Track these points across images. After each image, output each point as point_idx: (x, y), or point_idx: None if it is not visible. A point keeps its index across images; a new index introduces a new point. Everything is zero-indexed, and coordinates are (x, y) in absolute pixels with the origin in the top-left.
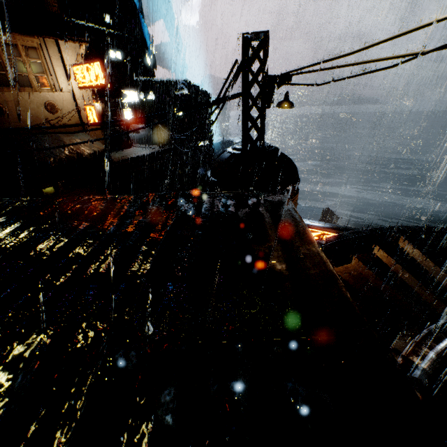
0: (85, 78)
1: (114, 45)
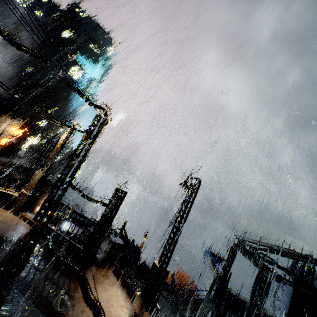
0: (13, 131)
1: (42, 121)
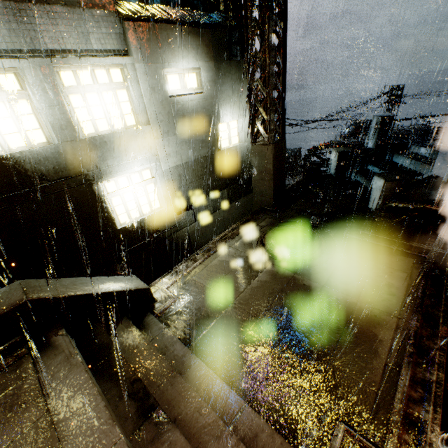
0: None
1: None
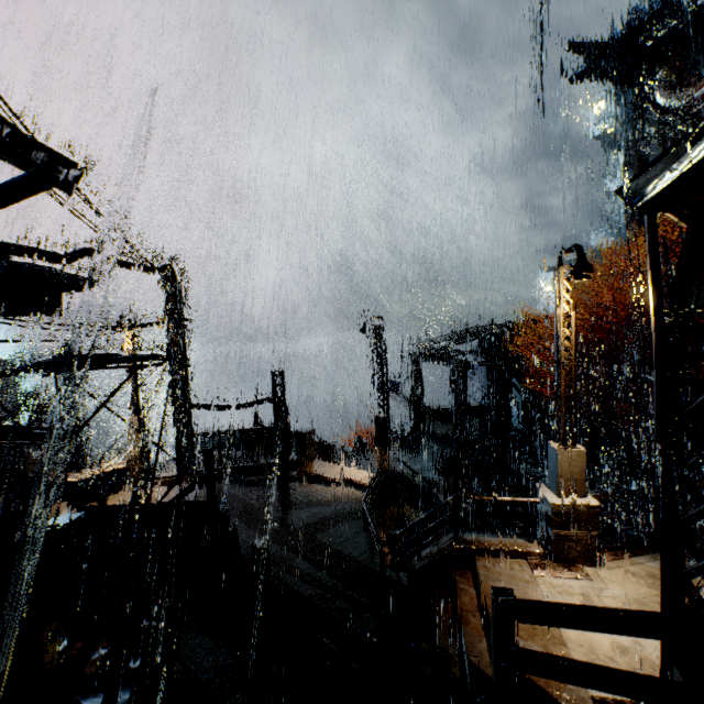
0: None
1: None
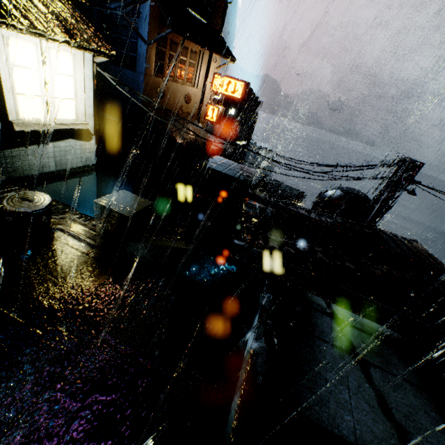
0: (222, 87)
1: None
